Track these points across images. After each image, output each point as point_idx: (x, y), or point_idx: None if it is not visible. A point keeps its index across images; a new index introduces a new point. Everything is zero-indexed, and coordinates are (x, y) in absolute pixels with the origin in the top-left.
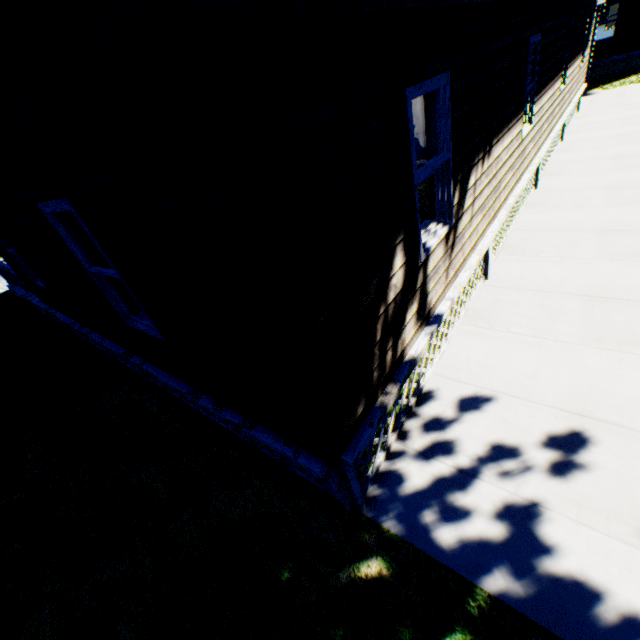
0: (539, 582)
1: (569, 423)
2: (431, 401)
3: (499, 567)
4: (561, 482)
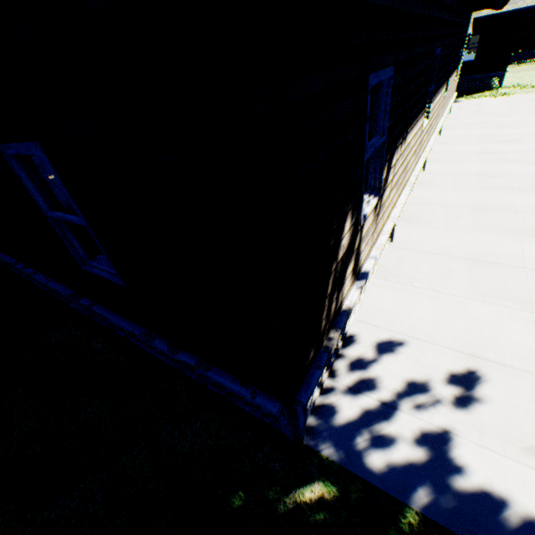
0: (455, 498)
1: (466, 363)
2: (355, 343)
3: (422, 487)
4: (465, 412)
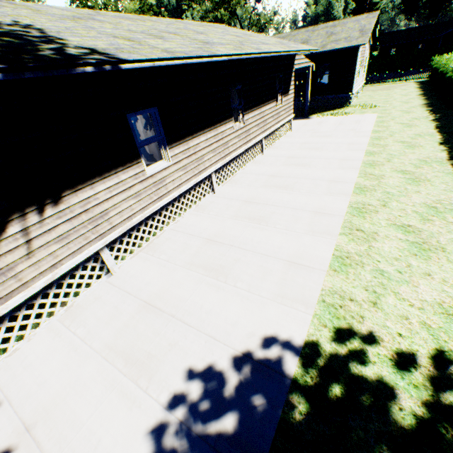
0: None
1: (14, 439)
2: None
3: None
4: None
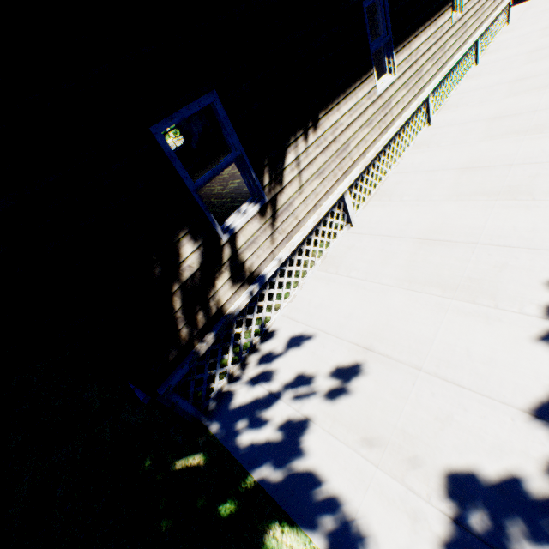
0: (287, 473)
1: (356, 355)
2: (272, 338)
3: (267, 462)
4: (331, 402)
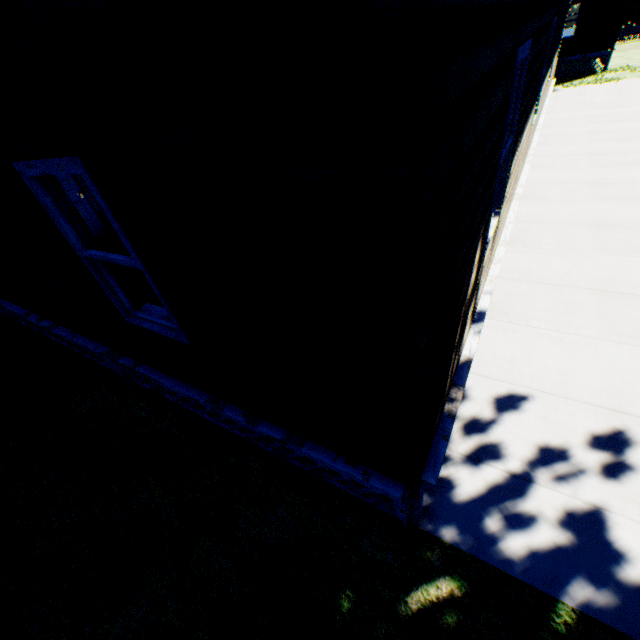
0: (619, 590)
1: (609, 420)
2: (466, 400)
3: (576, 577)
4: (616, 482)
